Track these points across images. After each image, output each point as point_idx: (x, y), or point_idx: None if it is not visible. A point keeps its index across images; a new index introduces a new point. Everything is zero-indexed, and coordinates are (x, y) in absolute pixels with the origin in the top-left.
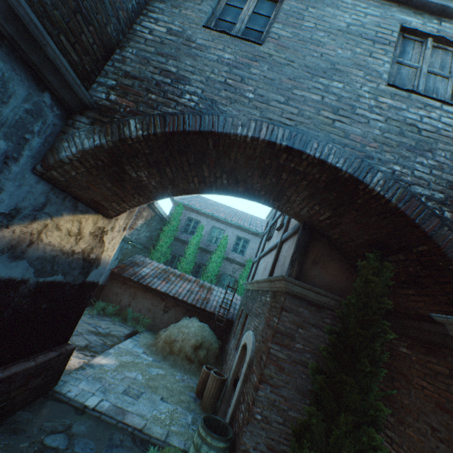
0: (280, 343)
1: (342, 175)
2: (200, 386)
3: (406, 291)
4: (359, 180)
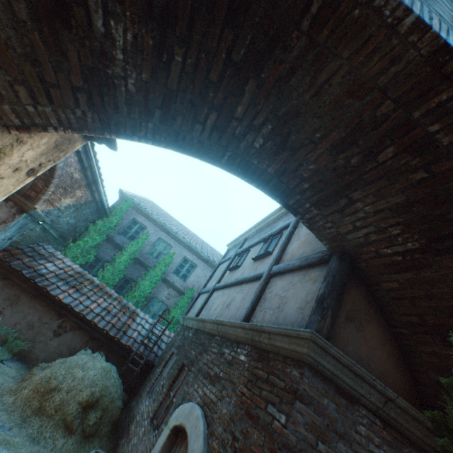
0: None
1: None
2: None
3: None
4: None
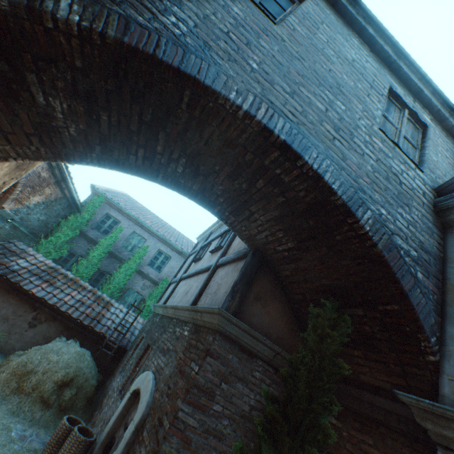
0: (195, 403)
1: (334, 200)
2: (49, 450)
3: (352, 351)
4: (352, 211)
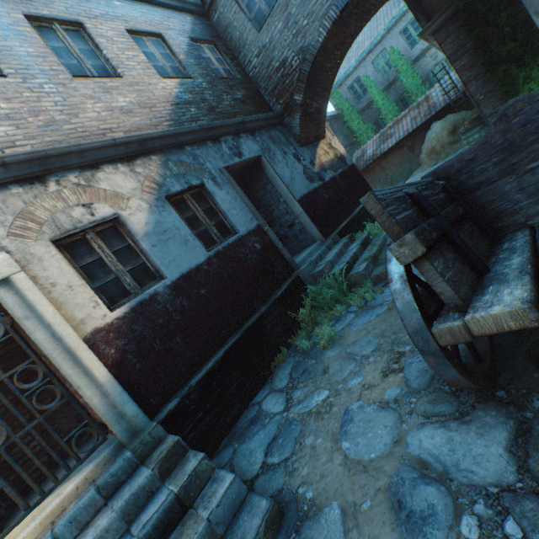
0: (457, 59)
1: None
2: None
3: None
4: None
